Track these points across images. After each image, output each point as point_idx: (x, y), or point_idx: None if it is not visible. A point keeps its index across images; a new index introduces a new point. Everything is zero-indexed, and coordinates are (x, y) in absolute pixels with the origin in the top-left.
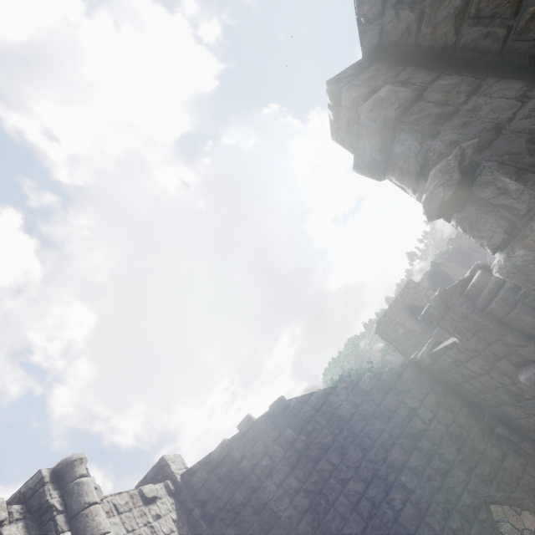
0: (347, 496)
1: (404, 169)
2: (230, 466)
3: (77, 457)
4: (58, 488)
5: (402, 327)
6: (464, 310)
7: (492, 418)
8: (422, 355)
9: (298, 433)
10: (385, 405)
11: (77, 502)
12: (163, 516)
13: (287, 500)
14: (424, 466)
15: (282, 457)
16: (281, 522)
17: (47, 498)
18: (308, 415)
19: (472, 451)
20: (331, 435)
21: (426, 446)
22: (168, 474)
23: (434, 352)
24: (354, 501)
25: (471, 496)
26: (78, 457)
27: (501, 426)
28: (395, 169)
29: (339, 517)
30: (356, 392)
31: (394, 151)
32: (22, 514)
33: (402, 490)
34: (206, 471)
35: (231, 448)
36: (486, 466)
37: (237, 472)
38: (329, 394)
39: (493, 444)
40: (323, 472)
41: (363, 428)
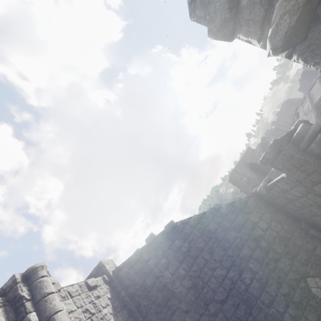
0: (215, 278)
1: (250, 20)
2: (142, 264)
3: (39, 265)
4: (27, 285)
5: (245, 176)
6: (291, 152)
7: (307, 225)
8: (260, 189)
9: (183, 242)
10: (237, 221)
11: (39, 293)
12: (101, 296)
13: (178, 282)
14: (263, 257)
15: (174, 257)
16: (175, 295)
17: (19, 292)
18: (189, 230)
19: (294, 246)
20: (204, 242)
21: (264, 245)
22: (104, 271)
23: (268, 185)
24: (220, 280)
25: (294, 274)
26: (39, 265)
27: (313, 230)
28: (242, 24)
29: (211, 291)
30: (218, 215)
31: (241, 6)
32: (2, 303)
33: (250, 272)
34: (128, 268)
35: (142, 253)
36: (303, 255)
37: (147, 268)
38: (201, 217)
39: (308, 241)
40: (200, 264)
41: (223, 236)
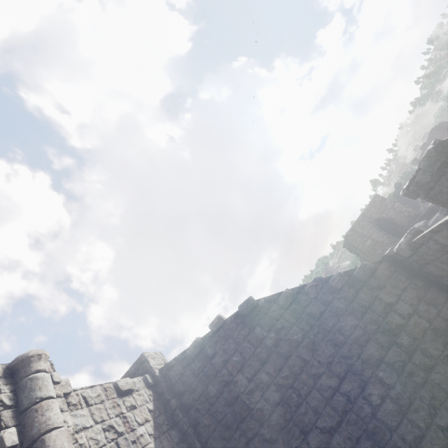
0: (319, 391)
1: None
2: (203, 361)
3: (34, 353)
4: (10, 383)
5: (369, 239)
6: None
7: None
8: (400, 247)
9: (268, 331)
10: (358, 301)
11: (28, 397)
12: (138, 406)
13: (258, 393)
14: (404, 361)
15: (253, 353)
16: (253, 414)
17: None
18: (277, 313)
19: None
20: (301, 332)
21: (406, 341)
22: (147, 369)
23: (415, 240)
24: (327, 395)
25: None
26: (35, 353)
27: None
28: None
29: (312, 411)
30: (326, 290)
31: None
32: None
33: (380, 385)
34: (182, 367)
35: (204, 345)
36: None
37: (210, 367)
38: (298, 293)
39: None
40: (294, 368)
41: (334, 324)
